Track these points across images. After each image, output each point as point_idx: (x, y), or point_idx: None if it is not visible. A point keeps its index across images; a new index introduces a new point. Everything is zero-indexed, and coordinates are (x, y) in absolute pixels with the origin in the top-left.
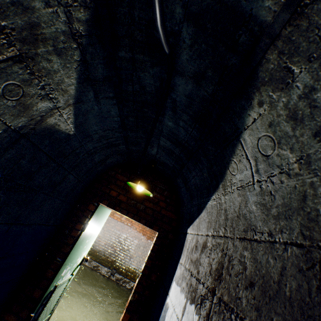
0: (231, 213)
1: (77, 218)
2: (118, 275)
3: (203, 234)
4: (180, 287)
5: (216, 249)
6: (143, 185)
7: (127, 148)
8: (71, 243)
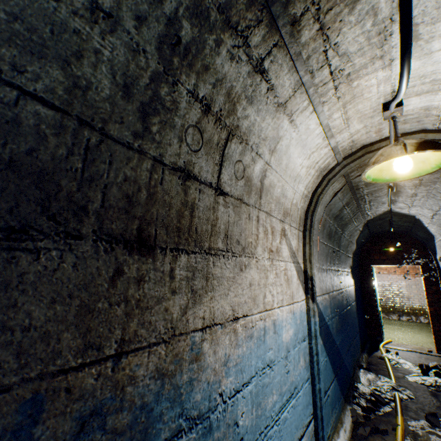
0: None
1: (366, 277)
2: (406, 315)
3: None
4: None
5: None
6: (393, 247)
7: (370, 234)
8: (373, 288)
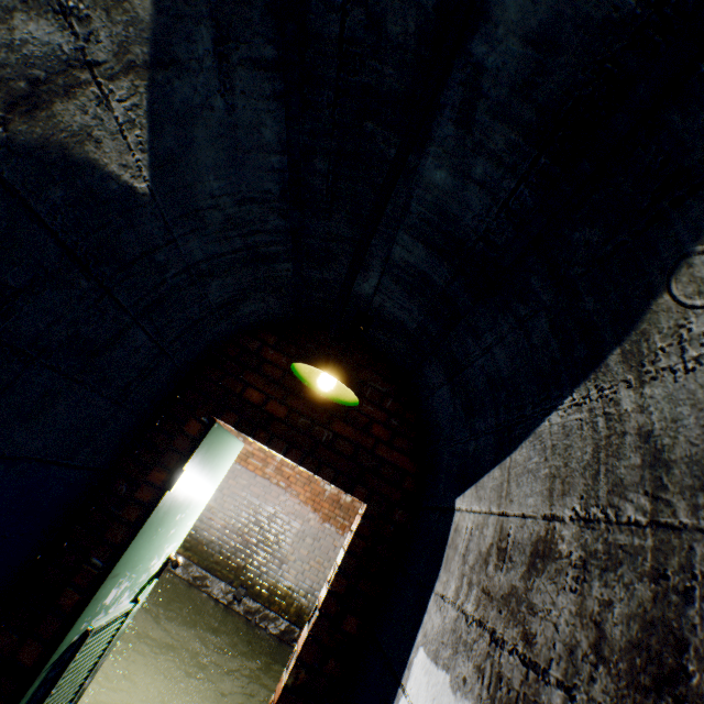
0: (693, 444)
1: (155, 456)
2: (251, 602)
3: (530, 516)
4: (451, 675)
5: (615, 569)
6: (336, 373)
7: (298, 273)
8: (134, 519)
